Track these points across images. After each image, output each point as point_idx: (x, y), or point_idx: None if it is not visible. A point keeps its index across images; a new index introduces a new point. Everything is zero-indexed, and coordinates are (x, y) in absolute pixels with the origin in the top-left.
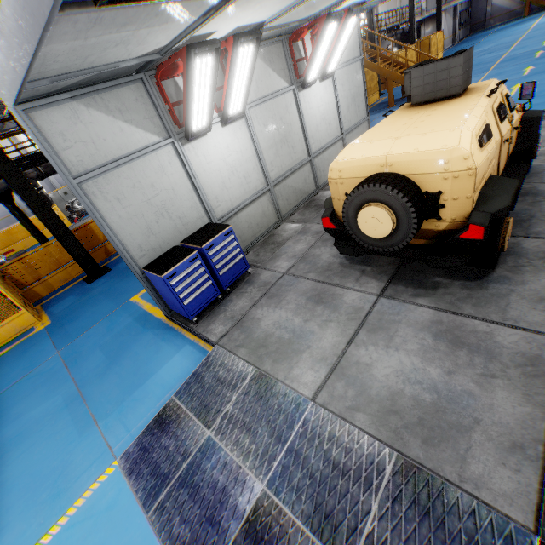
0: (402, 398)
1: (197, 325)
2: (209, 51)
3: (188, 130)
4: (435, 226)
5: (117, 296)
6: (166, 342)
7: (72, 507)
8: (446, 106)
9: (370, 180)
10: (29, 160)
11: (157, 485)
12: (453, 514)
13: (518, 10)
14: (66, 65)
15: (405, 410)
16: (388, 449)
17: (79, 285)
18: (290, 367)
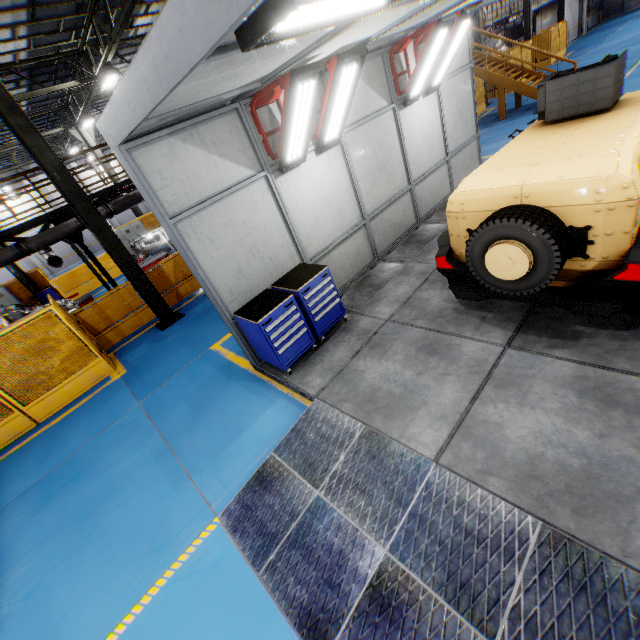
0: (543, 462)
1: (292, 377)
2: (313, 75)
3: (283, 162)
4: (580, 265)
5: (195, 344)
6: (256, 395)
7: (177, 562)
8: (591, 123)
9: (503, 214)
10: (98, 197)
11: (266, 545)
12: (615, 591)
13: None
14: (178, 102)
15: (549, 476)
16: (531, 517)
17: (152, 332)
18: (405, 425)
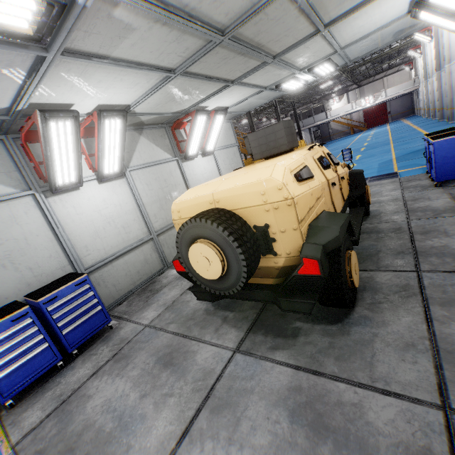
0: None
1: (11, 412)
2: (66, 117)
3: (51, 183)
4: (274, 262)
5: None
6: None
7: None
8: (277, 158)
9: (195, 215)
10: None
11: None
12: None
13: (347, 131)
14: None
15: None
16: None
17: None
18: None
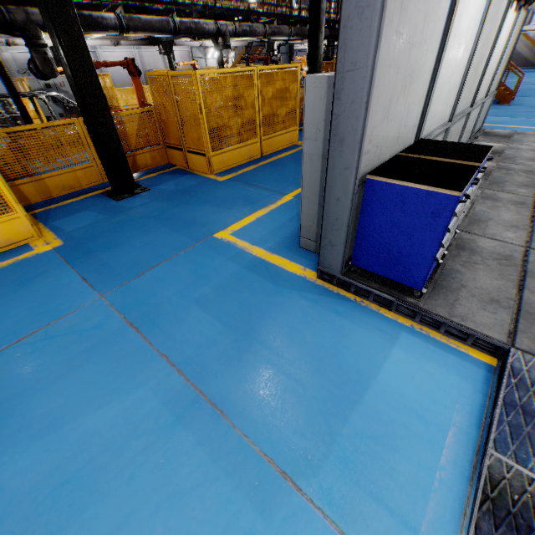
0: None
1: (425, 302)
2: None
3: None
4: None
5: (183, 226)
6: (349, 320)
7: None
8: None
9: None
10: None
11: None
12: None
13: (531, 60)
14: None
15: None
16: None
17: (98, 199)
18: None
